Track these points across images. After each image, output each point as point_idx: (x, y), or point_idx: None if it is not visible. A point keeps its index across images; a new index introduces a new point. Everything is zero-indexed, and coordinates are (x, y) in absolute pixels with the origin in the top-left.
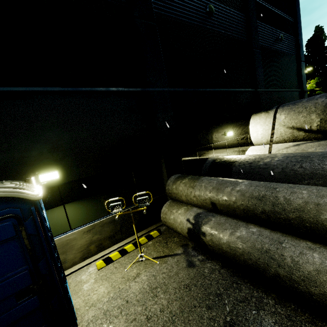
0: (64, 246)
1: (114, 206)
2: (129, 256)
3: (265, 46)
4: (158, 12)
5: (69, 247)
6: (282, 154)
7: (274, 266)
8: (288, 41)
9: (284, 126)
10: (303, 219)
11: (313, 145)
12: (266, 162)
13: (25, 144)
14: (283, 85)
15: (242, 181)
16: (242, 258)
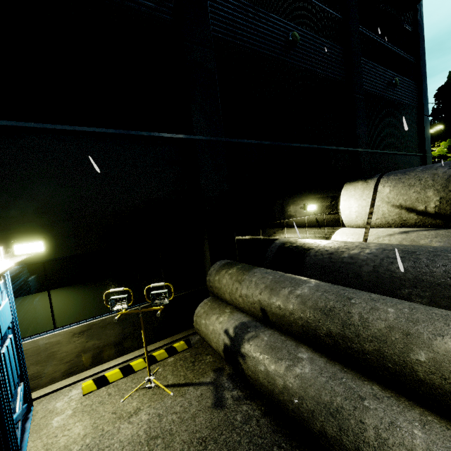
0: (40, 352)
1: (118, 300)
2: (134, 378)
3: (372, 92)
4: (219, 36)
5: (48, 354)
6: (378, 244)
7: (333, 429)
8: (407, 87)
9: (389, 204)
10: (384, 355)
11: (428, 234)
12: (353, 254)
13: (2, 199)
14: (396, 146)
15: (307, 280)
16: (290, 406)
